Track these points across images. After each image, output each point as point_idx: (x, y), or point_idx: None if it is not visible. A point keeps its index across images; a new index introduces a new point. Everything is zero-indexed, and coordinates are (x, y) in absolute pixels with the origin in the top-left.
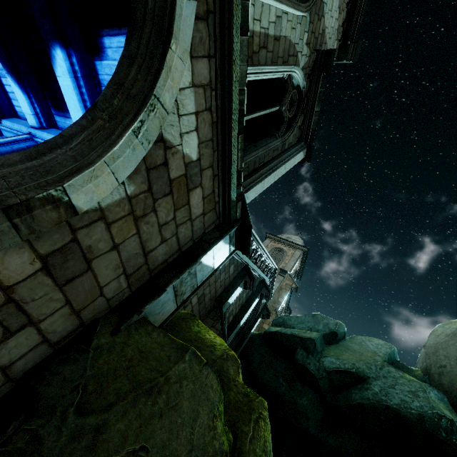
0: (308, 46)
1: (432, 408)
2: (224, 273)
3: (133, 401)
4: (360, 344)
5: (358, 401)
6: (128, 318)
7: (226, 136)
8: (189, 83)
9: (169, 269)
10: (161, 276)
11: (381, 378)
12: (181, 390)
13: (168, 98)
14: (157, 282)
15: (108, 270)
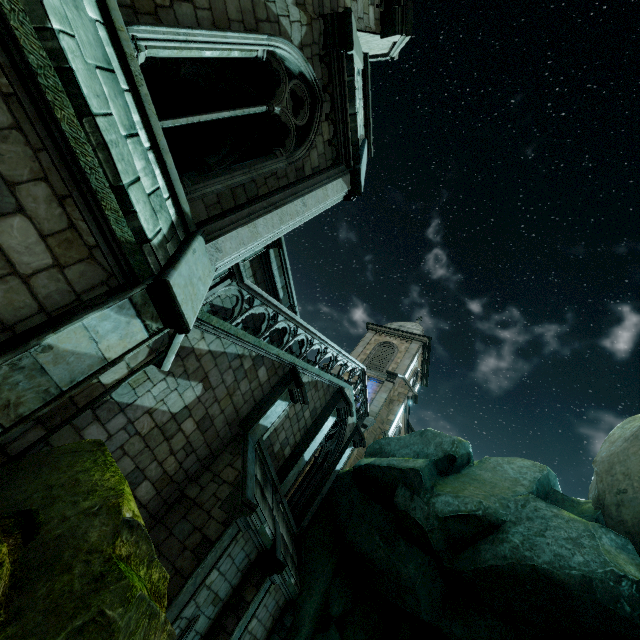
0: (303, 8)
1: (604, 565)
2: (247, 381)
3: None
4: (493, 470)
5: (489, 563)
6: None
7: (50, 121)
8: None
9: None
10: None
11: (524, 520)
12: None
13: None
14: None
15: None
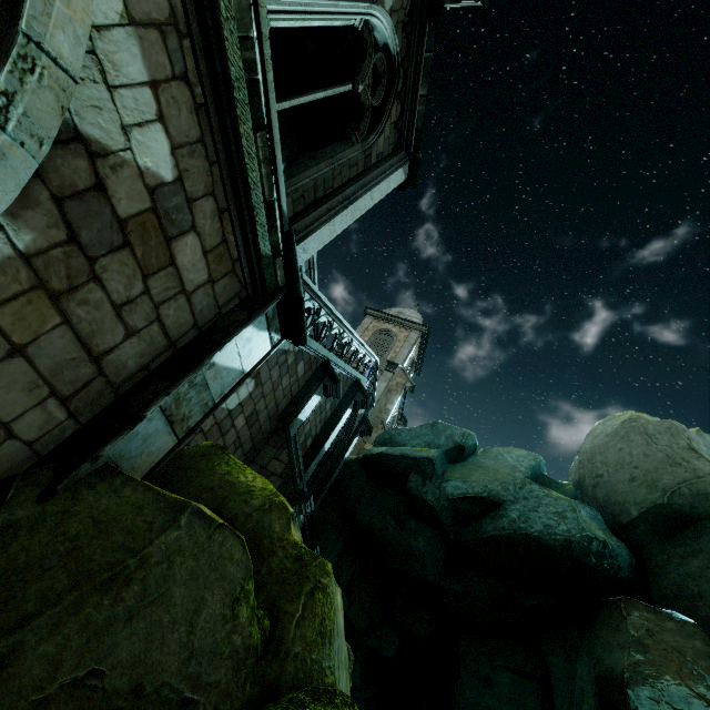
0: None
1: (581, 531)
2: (288, 376)
3: (75, 605)
4: (495, 458)
5: (490, 534)
6: (70, 471)
7: (231, 135)
8: (120, 17)
9: (153, 380)
10: (138, 394)
11: (521, 500)
12: (171, 573)
13: (67, 44)
14: (129, 404)
15: (12, 394)
